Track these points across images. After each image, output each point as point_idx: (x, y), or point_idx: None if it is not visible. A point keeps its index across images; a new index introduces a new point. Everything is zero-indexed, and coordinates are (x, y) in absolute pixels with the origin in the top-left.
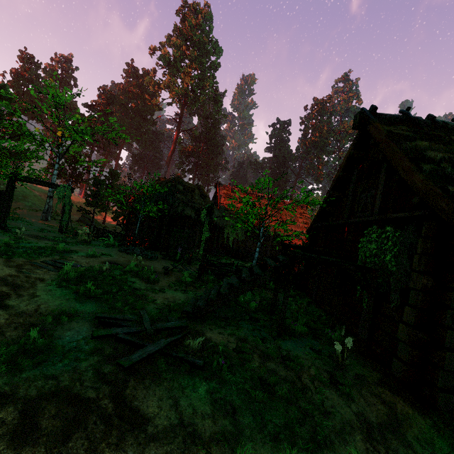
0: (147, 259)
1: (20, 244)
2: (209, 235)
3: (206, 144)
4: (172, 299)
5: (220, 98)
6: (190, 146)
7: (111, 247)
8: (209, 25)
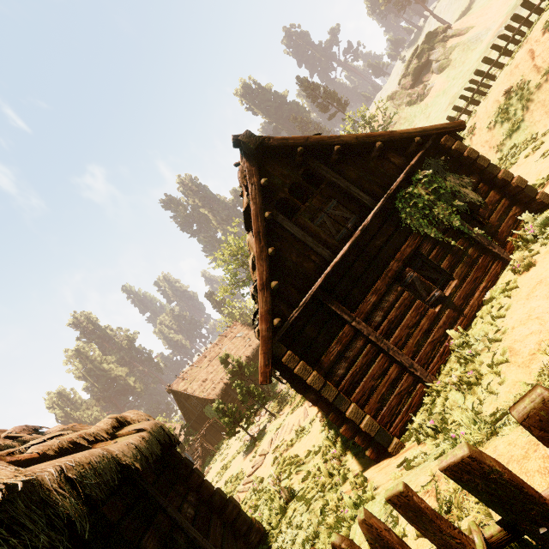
0: None
1: None
2: None
3: None
4: None
5: None
6: None
7: None
8: None
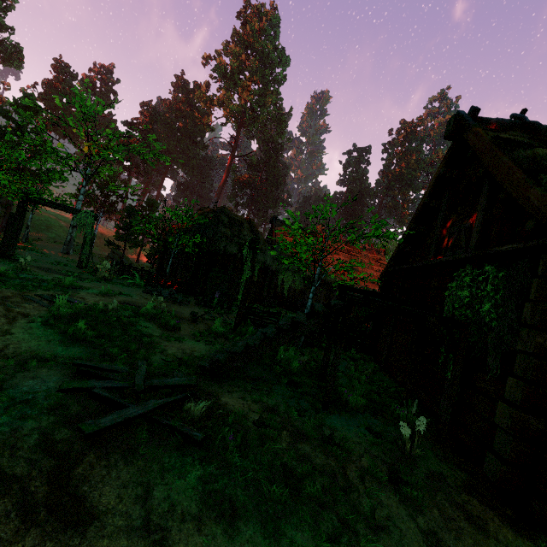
0: (176, 303)
1: (20, 275)
2: (251, 275)
3: (265, 173)
4: (189, 351)
5: (285, 118)
6: (245, 175)
7: (135, 287)
8: (275, 30)
